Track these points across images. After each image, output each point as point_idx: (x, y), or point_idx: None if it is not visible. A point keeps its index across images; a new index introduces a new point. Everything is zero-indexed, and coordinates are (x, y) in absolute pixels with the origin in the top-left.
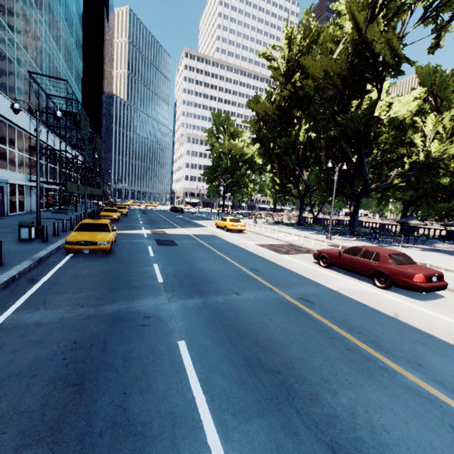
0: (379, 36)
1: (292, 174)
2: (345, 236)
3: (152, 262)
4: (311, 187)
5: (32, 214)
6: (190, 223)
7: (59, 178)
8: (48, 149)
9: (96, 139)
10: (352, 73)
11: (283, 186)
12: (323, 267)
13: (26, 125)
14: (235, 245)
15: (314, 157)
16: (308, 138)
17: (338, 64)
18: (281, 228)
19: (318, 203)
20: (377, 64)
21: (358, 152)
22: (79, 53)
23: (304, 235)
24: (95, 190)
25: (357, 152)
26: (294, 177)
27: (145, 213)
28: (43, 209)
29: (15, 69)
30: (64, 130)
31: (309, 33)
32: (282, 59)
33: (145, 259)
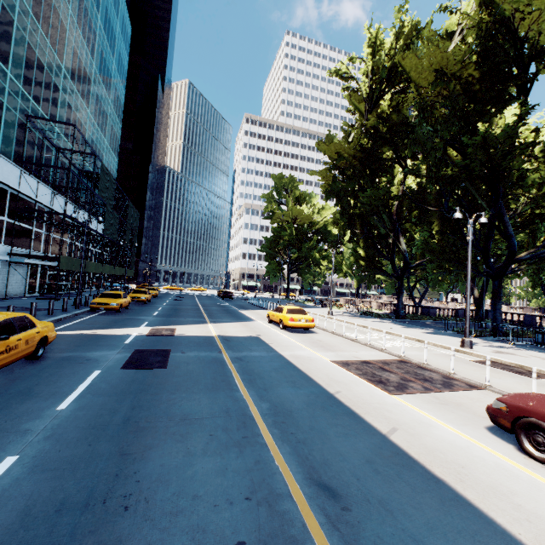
0: (530, 2)
1: (383, 243)
2: (485, 338)
3: (13, 448)
4: (411, 261)
5: (0, 301)
6: (232, 314)
7: (69, 253)
8: (40, 211)
9: (127, 207)
10: (483, 70)
11: (370, 260)
12: (538, 462)
13: (13, 181)
14: (290, 365)
15: (418, 214)
16: (407, 187)
17: (456, 60)
18: (372, 322)
19: (432, 282)
20: (523, 56)
21: (493, 202)
22: (117, 113)
23: (417, 338)
24: (121, 270)
25: (492, 202)
26: (386, 247)
27: (180, 299)
28: (35, 294)
29: (4, 110)
30: (85, 195)
31: (403, 33)
32: (363, 77)
33: (18, 427)
